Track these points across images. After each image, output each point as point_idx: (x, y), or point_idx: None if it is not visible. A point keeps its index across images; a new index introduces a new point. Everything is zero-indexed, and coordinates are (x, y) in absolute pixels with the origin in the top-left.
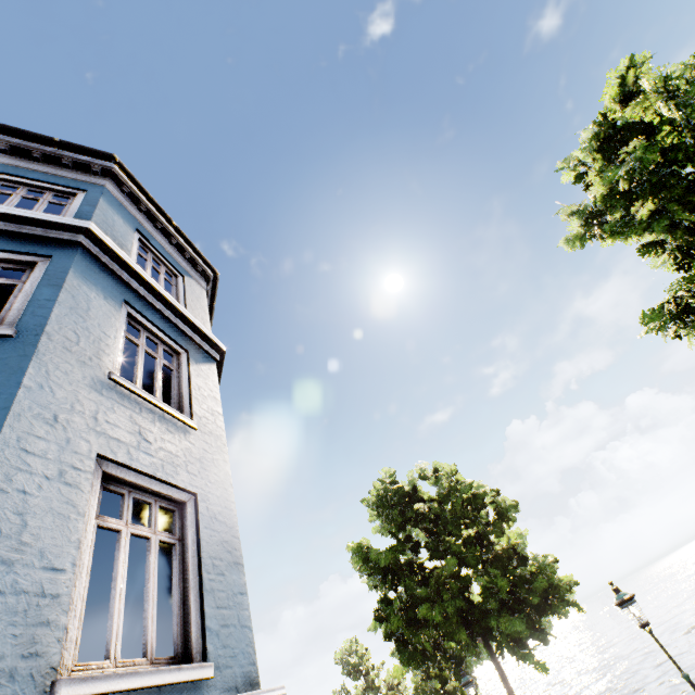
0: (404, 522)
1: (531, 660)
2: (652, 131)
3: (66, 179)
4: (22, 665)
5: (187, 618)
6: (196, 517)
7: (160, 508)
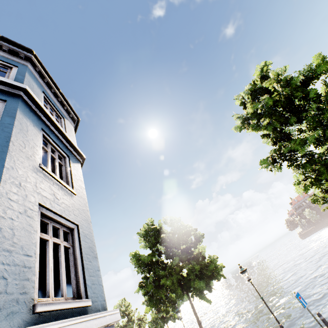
0: (156, 243)
1: (205, 299)
2: (269, 92)
3: (5, 58)
4: (20, 297)
5: (77, 280)
6: (78, 235)
7: (62, 231)
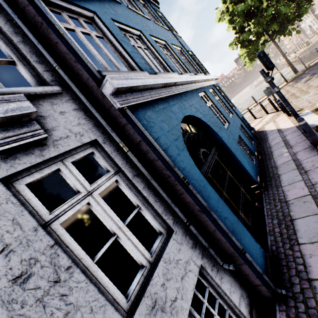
0: None
1: None
2: None
3: None
4: None
5: None
6: None
7: None
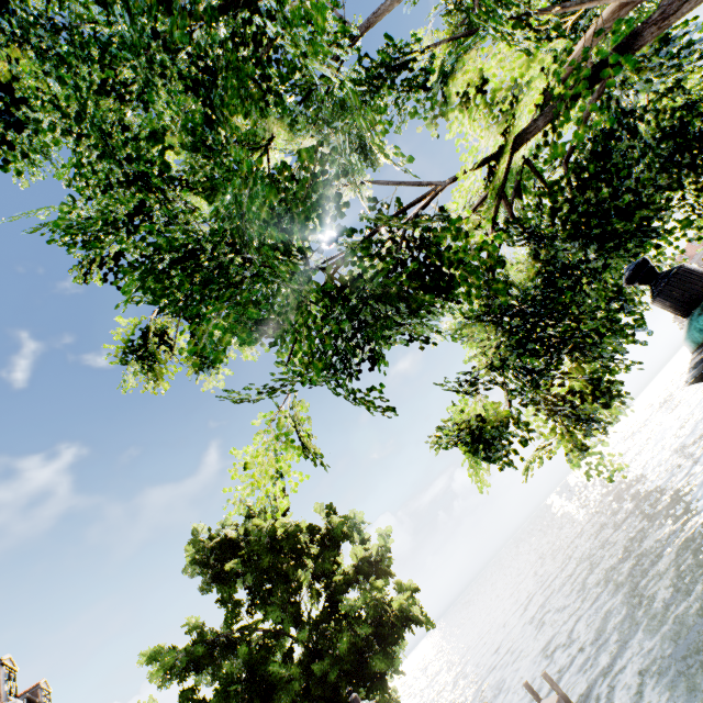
0: (233, 582)
1: None
2: None
3: None
4: None
5: None
6: None
7: None
